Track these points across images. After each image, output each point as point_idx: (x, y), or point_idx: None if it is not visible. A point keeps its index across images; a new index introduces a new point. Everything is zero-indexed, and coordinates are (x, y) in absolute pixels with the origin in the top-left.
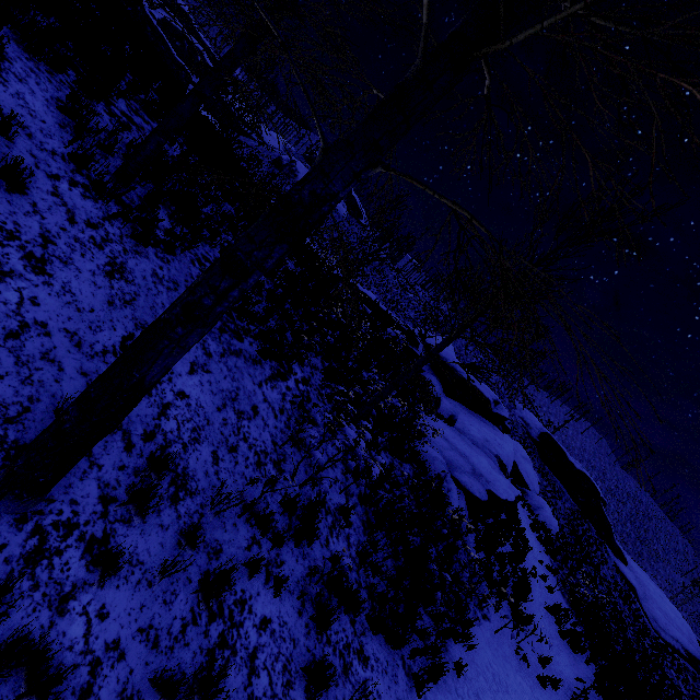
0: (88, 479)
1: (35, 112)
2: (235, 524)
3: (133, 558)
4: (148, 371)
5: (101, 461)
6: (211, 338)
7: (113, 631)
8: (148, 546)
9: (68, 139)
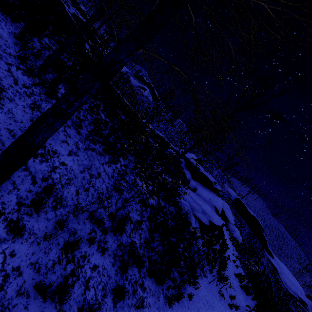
0: (11, 194)
1: (3, 36)
2: (84, 222)
3: (31, 231)
4: (36, 138)
5: (19, 187)
6: (80, 141)
7: (17, 262)
8: (39, 227)
9: (18, 50)
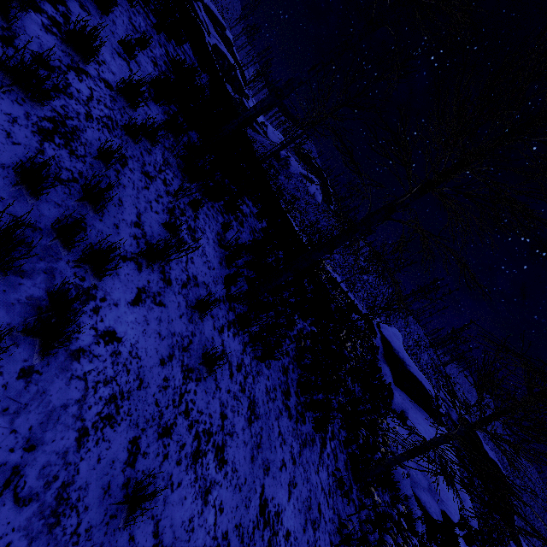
0: None
1: (210, 261)
2: None
3: None
4: None
5: None
6: (293, 438)
7: None
8: None
9: (224, 274)
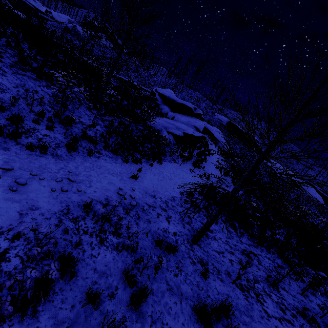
0: None
1: None
2: (28, 114)
3: None
4: None
5: None
6: (5, 67)
7: None
8: None
9: None
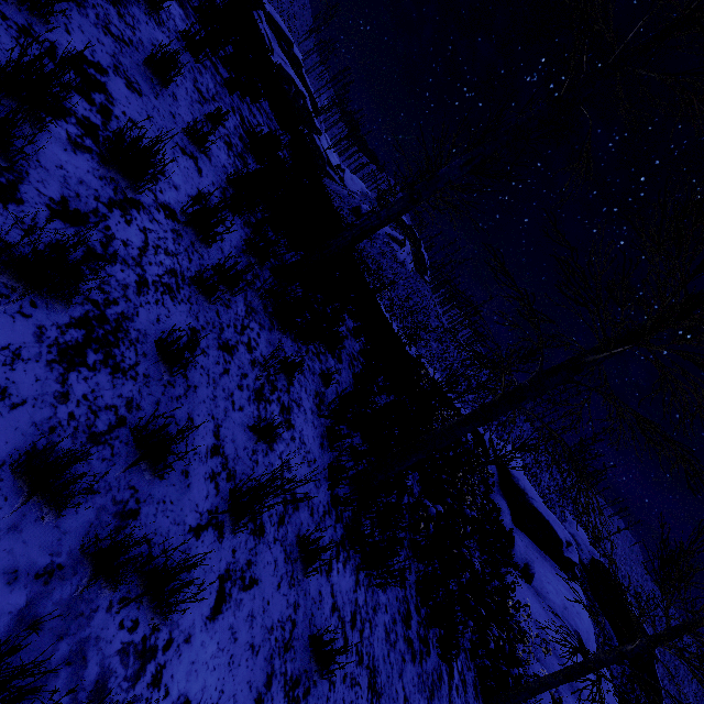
0: None
1: (309, 450)
2: None
3: None
4: None
5: None
6: (420, 693)
7: None
8: None
9: (326, 462)
